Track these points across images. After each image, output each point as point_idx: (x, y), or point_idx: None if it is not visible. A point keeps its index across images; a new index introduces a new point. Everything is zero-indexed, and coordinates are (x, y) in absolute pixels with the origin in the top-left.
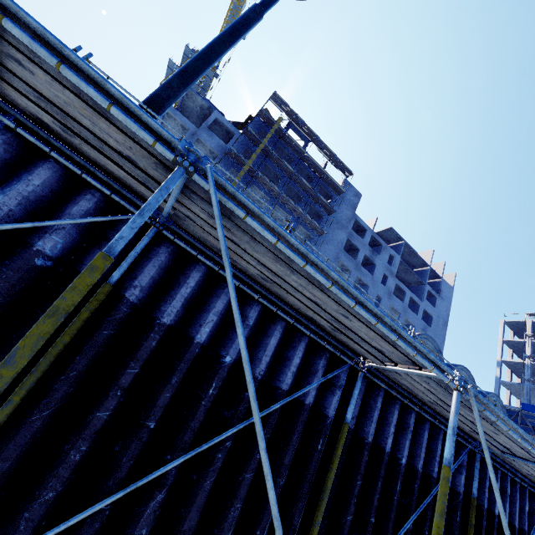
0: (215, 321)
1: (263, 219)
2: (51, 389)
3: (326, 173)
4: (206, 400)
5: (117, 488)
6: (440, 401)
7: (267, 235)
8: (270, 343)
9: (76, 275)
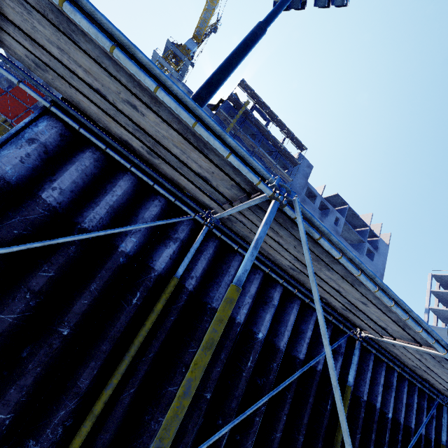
0: (249, 303)
1: (329, 237)
2: (135, 370)
3: (284, 148)
4: (246, 372)
5: None
6: (425, 367)
7: (333, 252)
8: (290, 319)
9: (149, 270)
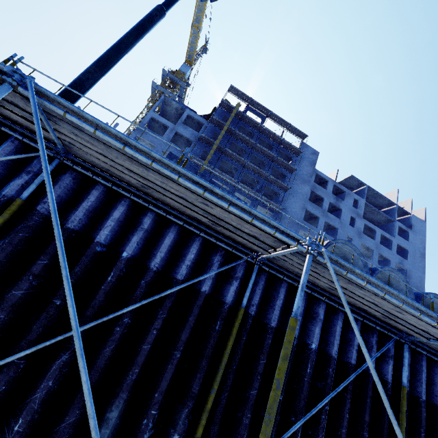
0: (113, 226)
1: (84, 116)
2: None
3: (283, 139)
4: (105, 285)
5: (28, 348)
6: (334, 285)
7: (85, 126)
8: (164, 242)
9: (0, 196)
